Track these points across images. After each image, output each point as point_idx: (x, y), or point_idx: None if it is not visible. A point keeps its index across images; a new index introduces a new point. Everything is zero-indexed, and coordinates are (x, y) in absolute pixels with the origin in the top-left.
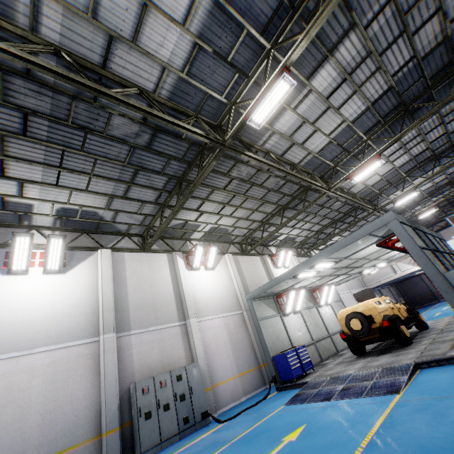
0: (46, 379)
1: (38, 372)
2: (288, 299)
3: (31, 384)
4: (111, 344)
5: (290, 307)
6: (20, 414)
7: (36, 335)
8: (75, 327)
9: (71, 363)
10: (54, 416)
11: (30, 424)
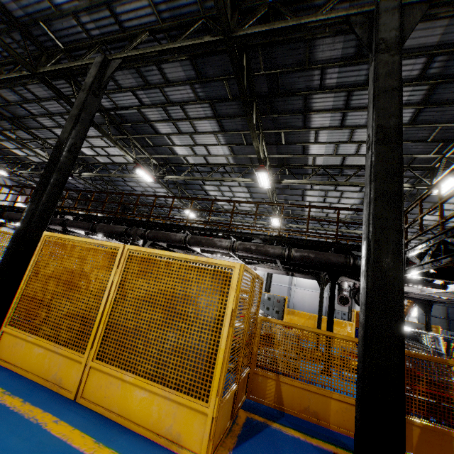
0: (309, 297)
1: (307, 295)
2: (412, 310)
3: (306, 297)
4: (325, 295)
5: (415, 314)
6: (304, 302)
7: (307, 286)
8: (316, 287)
9: (314, 296)
10: (310, 306)
11: (305, 305)
